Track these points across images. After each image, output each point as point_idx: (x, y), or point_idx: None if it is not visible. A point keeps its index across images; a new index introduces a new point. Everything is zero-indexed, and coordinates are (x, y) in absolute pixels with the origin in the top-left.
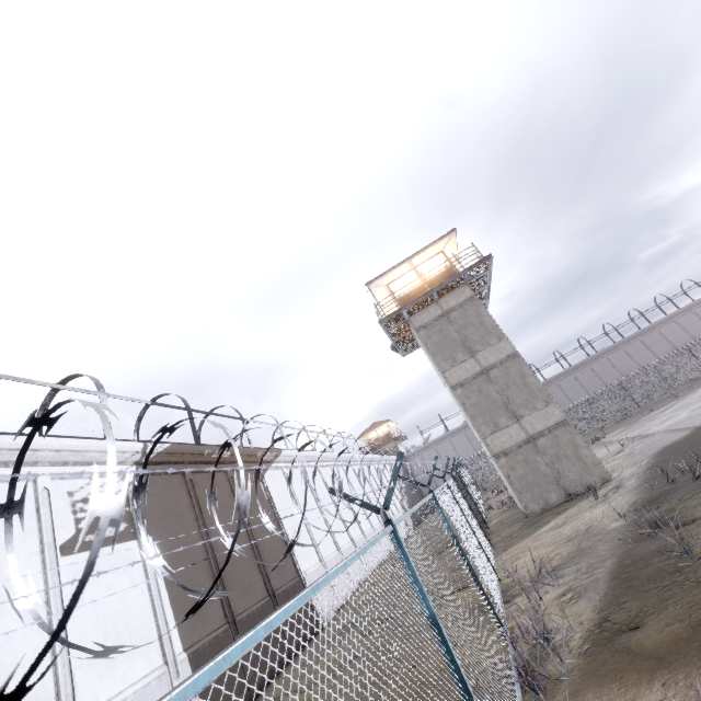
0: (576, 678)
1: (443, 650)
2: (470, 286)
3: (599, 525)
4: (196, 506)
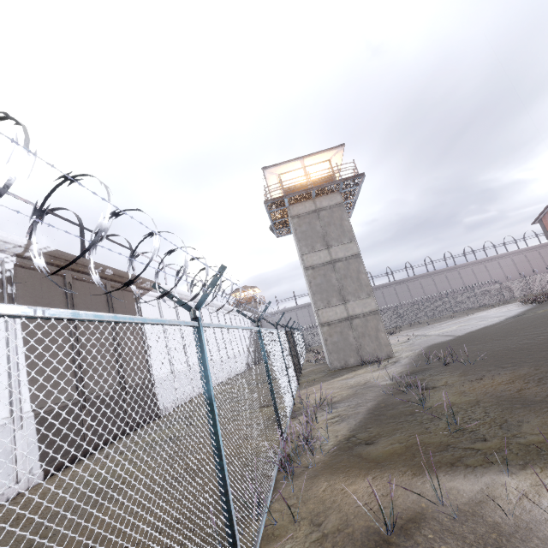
0: (319, 468)
1: (210, 424)
2: (342, 195)
3: (374, 381)
4: (70, 305)
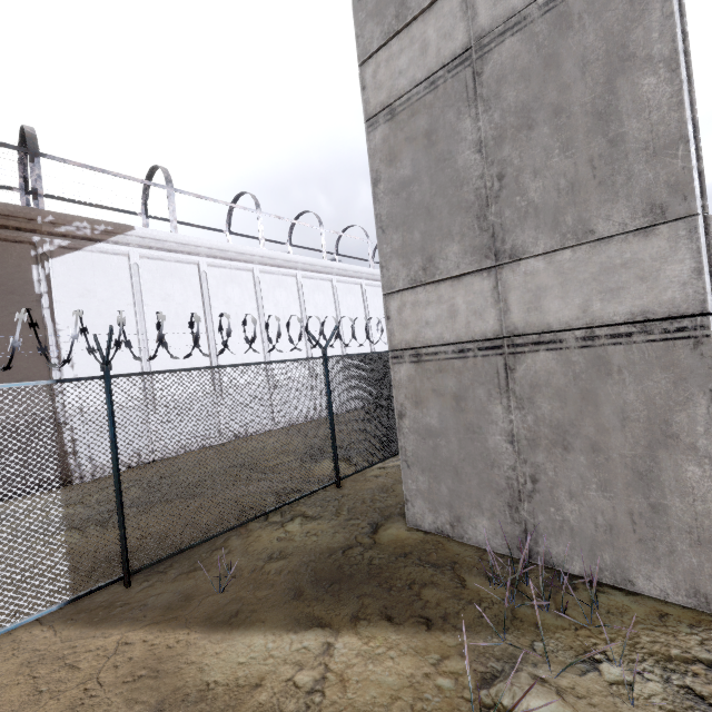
0: None
1: None
2: None
3: None
4: None
